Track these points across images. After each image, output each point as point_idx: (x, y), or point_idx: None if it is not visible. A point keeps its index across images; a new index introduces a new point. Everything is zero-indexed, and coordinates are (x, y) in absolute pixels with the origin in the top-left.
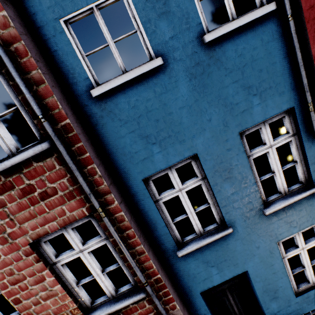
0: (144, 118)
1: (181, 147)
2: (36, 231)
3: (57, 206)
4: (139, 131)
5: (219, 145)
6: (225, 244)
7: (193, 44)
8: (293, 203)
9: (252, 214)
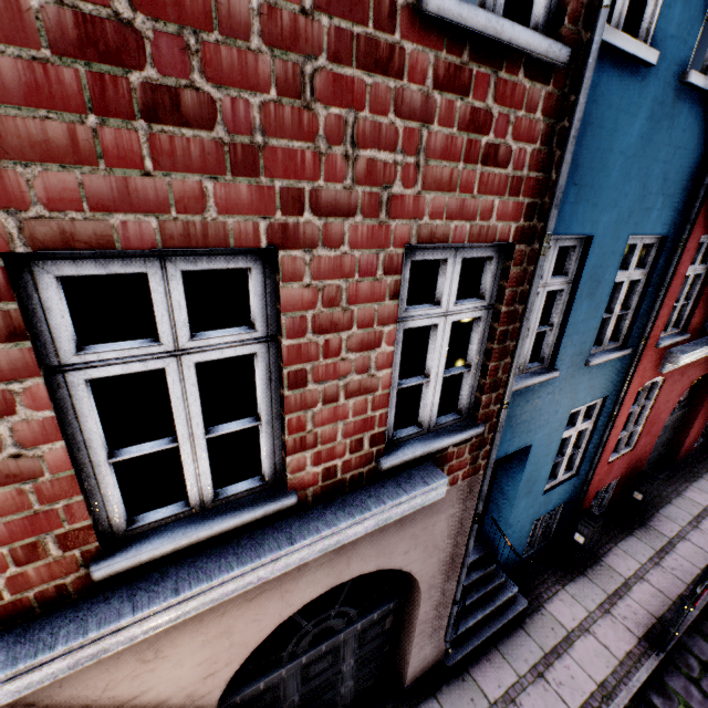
0: (591, 133)
1: (589, 214)
2: (434, 223)
3: (490, 194)
4: (576, 149)
5: (612, 240)
6: (538, 395)
7: (675, 70)
8: (606, 362)
9: (578, 360)
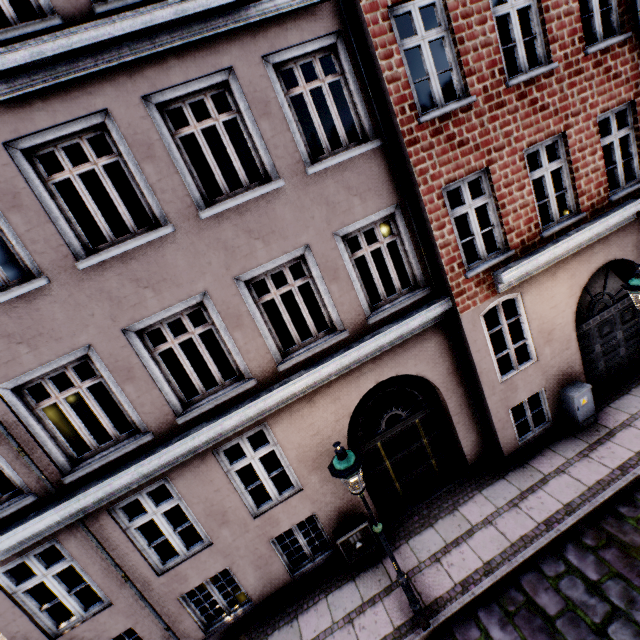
0: None
1: None
2: (603, 106)
3: (619, 88)
4: None
5: None
6: None
7: None
8: None
9: None
